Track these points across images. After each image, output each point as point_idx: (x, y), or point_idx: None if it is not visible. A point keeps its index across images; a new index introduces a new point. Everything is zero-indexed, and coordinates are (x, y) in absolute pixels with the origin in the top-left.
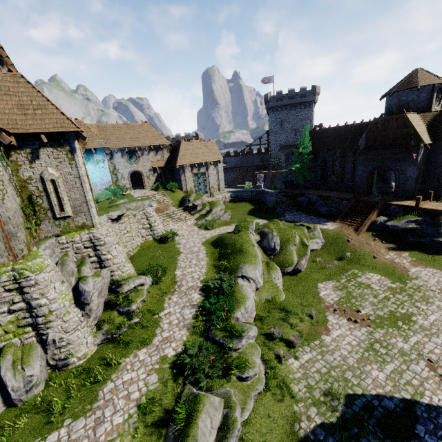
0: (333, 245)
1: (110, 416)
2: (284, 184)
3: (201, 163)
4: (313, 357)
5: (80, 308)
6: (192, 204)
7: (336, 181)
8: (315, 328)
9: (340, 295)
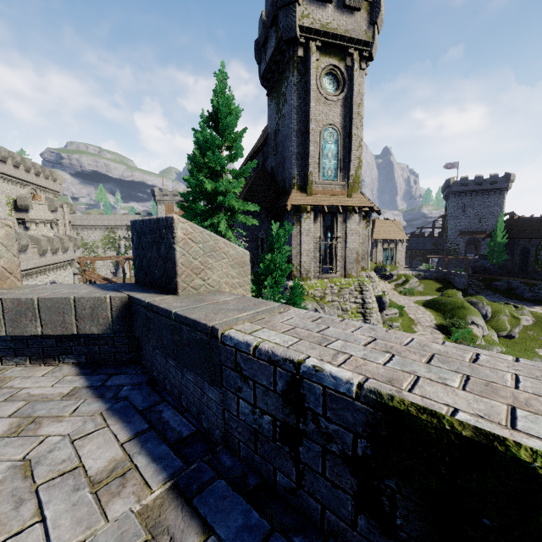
0: None
1: None
2: (473, 269)
3: (391, 239)
4: None
5: (379, 312)
6: (389, 273)
7: (540, 271)
8: None
9: None
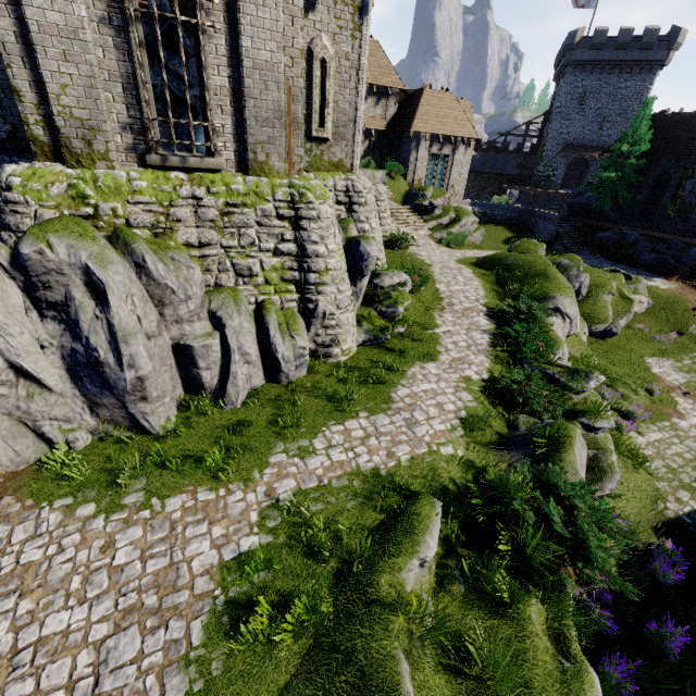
0: (665, 312)
1: (424, 421)
2: (569, 209)
3: (447, 137)
4: (666, 439)
5: (351, 282)
6: (428, 203)
7: (673, 217)
8: (657, 407)
9: (687, 377)
